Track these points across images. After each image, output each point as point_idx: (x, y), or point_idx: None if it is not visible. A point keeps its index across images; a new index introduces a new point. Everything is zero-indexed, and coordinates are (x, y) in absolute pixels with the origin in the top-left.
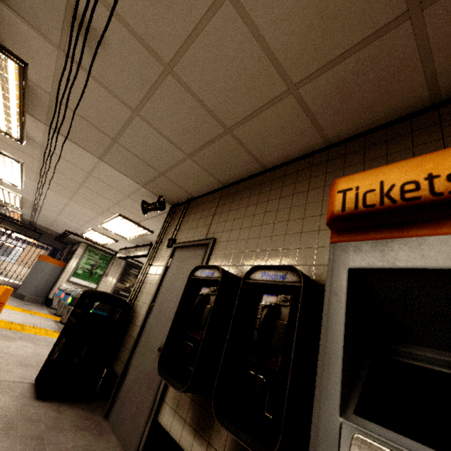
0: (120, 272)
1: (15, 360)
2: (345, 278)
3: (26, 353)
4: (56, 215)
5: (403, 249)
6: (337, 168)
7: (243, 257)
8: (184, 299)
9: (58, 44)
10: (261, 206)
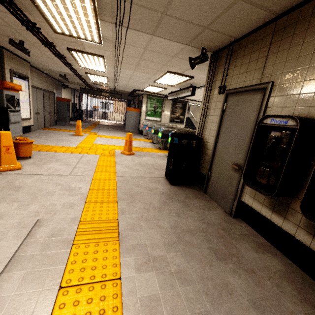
0: (170, 107)
1: (150, 167)
2: None
3: (151, 163)
4: (127, 82)
5: None
6: None
7: (313, 98)
8: (255, 140)
9: None
10: None
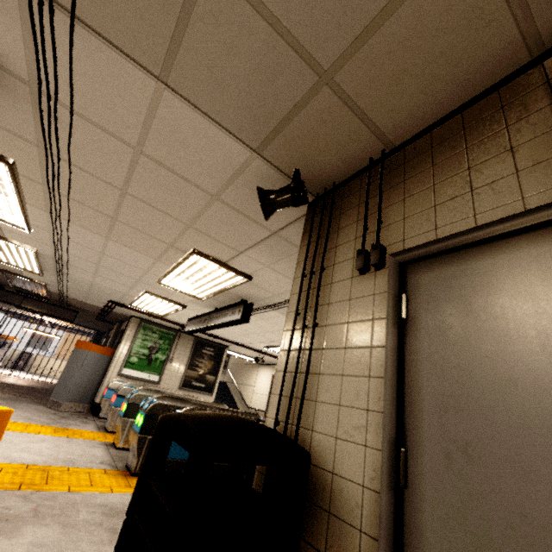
0: (188, 354)
1: None
2: None
3: None
4: (91, 276)
5: None
6: None
7: None
8: None
9: None
10: None
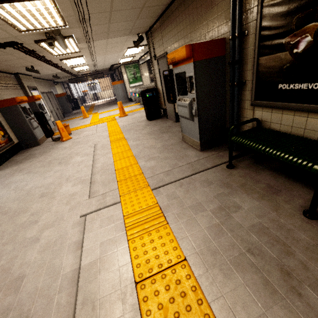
0: (147, 69)
1: (138, 118)
2: (175, 76)
3: (139, 116)
4: (103, 62)
5: (177, 69)
6: (186, 6)
7: None
8: (165, 83)
9: (78, 27)
10: (173, 31)
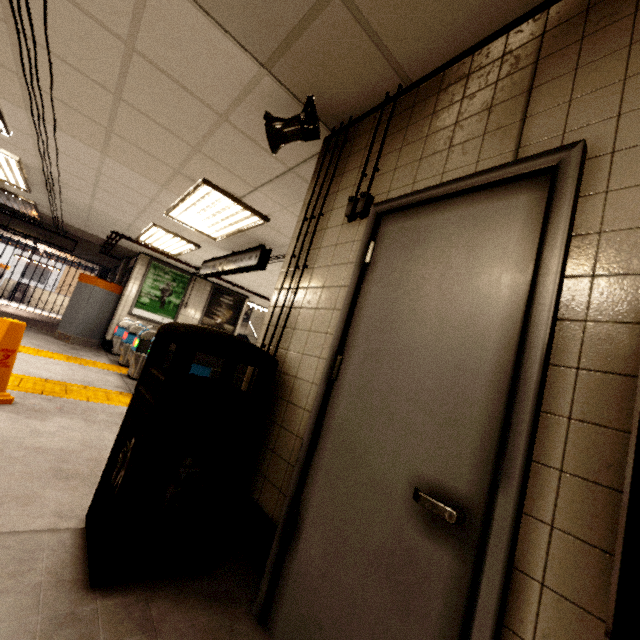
0: (205, 301)
1: (44, 464)
2: None
3: (69, 443)
4: (89, 199)
5: None
6: None
7: None
8: None
9: None
10: None
